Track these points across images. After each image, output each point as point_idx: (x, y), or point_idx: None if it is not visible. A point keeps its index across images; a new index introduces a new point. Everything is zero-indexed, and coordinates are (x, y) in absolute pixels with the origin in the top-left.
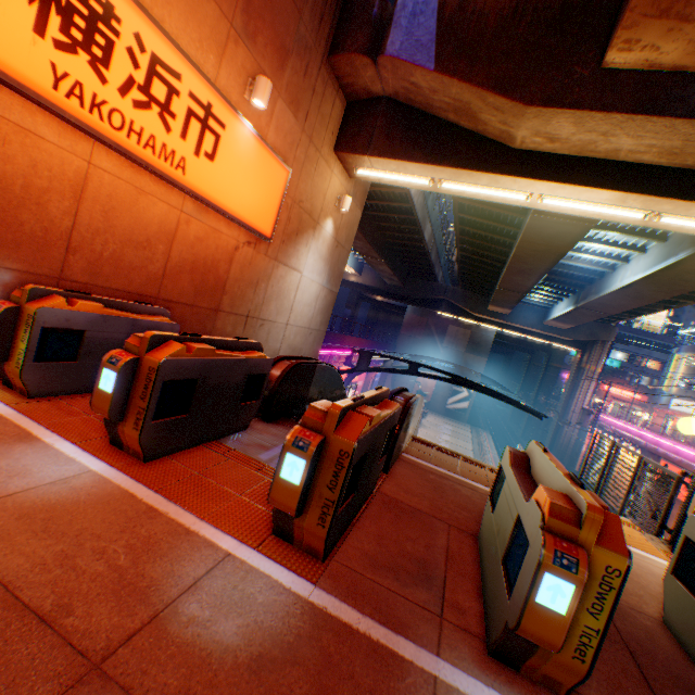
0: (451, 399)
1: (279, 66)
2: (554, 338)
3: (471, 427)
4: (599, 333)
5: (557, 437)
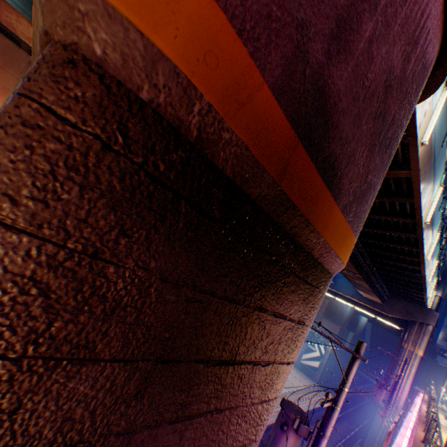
0: (305, 354)
1: (3, 94)
2: (377, 311)
3: (318, 387)
4: (416, 313)
5: (374, 415)
